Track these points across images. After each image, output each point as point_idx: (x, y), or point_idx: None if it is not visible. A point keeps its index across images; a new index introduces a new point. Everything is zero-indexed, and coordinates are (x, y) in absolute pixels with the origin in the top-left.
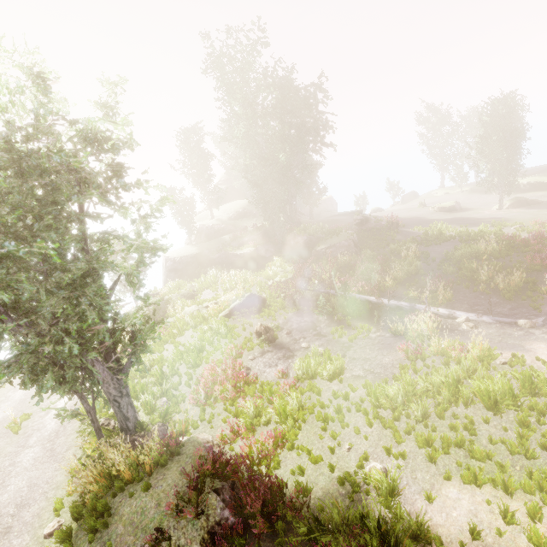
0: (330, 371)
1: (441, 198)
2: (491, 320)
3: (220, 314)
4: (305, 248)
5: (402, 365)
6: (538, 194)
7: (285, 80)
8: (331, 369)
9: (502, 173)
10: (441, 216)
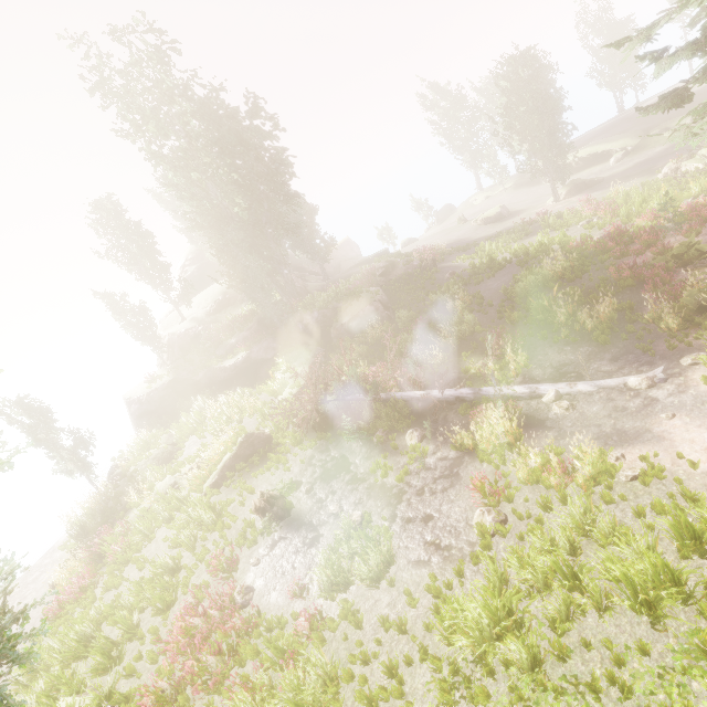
0: (372, 566)
1: (483, 205)
2: (591, 388)
3: (204, 484)
4: (320, 329)
5: (481, 524)
6: (595, 170)
7: (216, 97)
8: (372, 563)
9: (546, 155)
10: (488, 231)
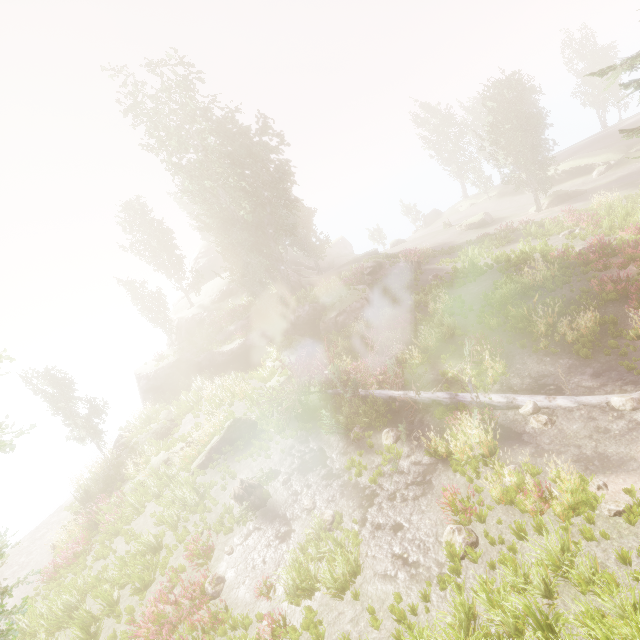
0: (338, 574)
1: (467, 211)
2: (571, 403)
3: (193, 463)
4: (310, 321)
5: (450, 544)
6: (577, 182)
7: (230, 117)
8: (338, 571)
9: (529, 168)
10: (471, 236)
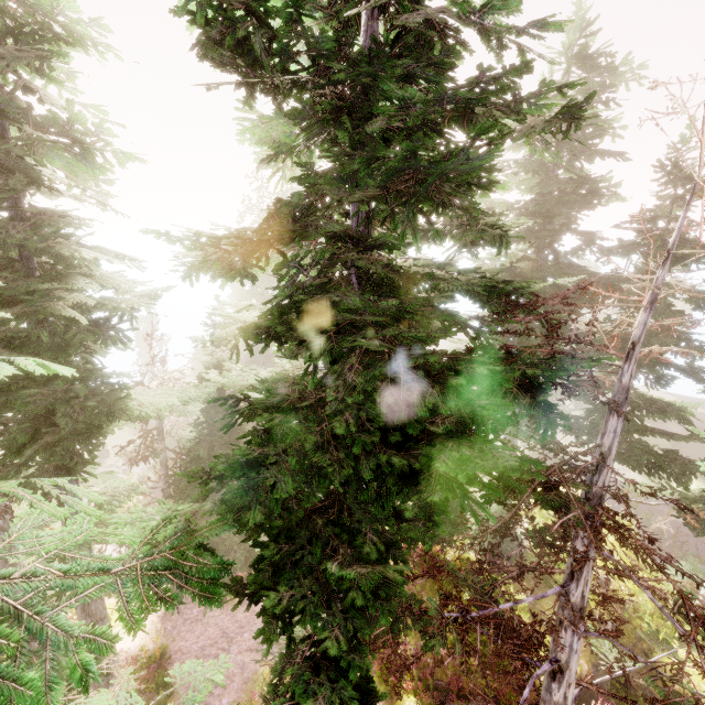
0: None
1: None
2: None
3: None
4: None
5: None
6: None
7: None
8: None
9: None
10: None
